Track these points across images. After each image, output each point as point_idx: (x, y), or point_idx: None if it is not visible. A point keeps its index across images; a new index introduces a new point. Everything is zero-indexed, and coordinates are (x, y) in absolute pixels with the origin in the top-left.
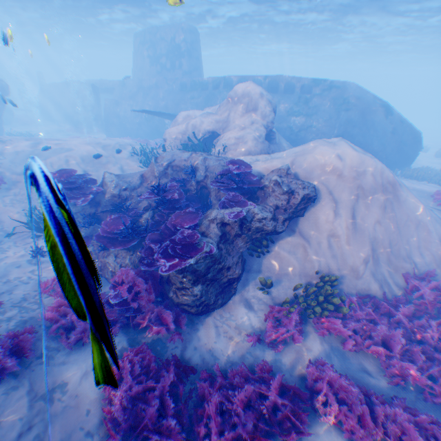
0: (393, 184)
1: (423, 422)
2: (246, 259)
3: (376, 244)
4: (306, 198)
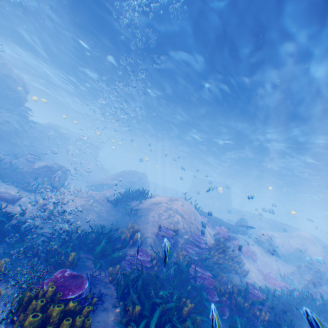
0: None
1: None
2: None
3: None
4: None
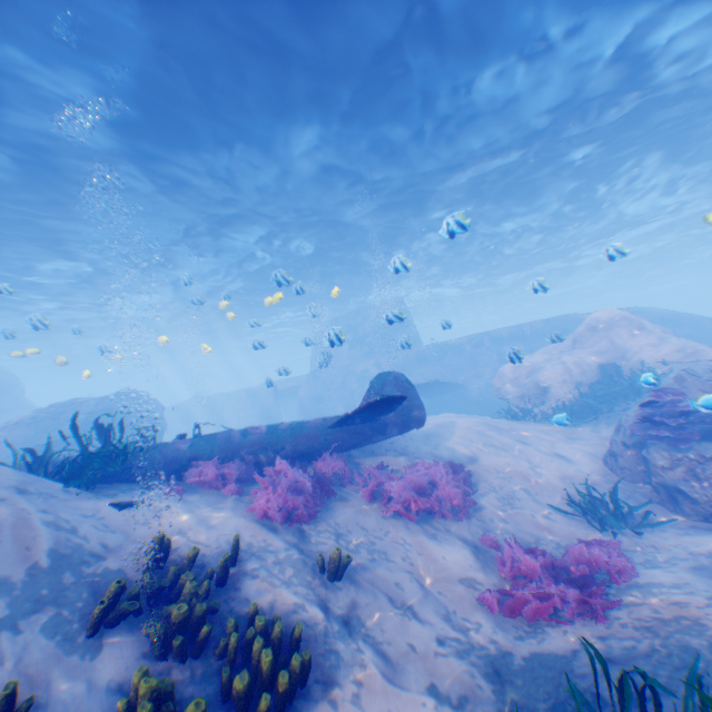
0: None
1: None
2: None
3: None
4: None
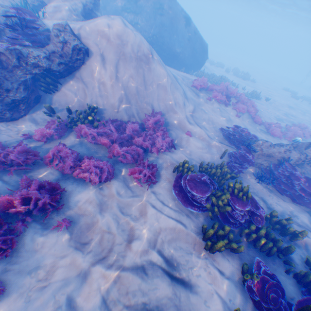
0: (148, 56)
1: (103, 164)
2: (42, 96)
3: (129, 92)
4: (78, 50)
